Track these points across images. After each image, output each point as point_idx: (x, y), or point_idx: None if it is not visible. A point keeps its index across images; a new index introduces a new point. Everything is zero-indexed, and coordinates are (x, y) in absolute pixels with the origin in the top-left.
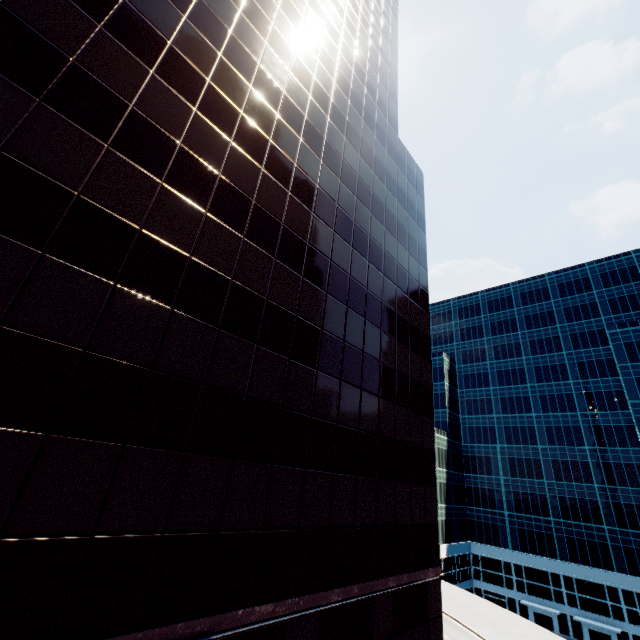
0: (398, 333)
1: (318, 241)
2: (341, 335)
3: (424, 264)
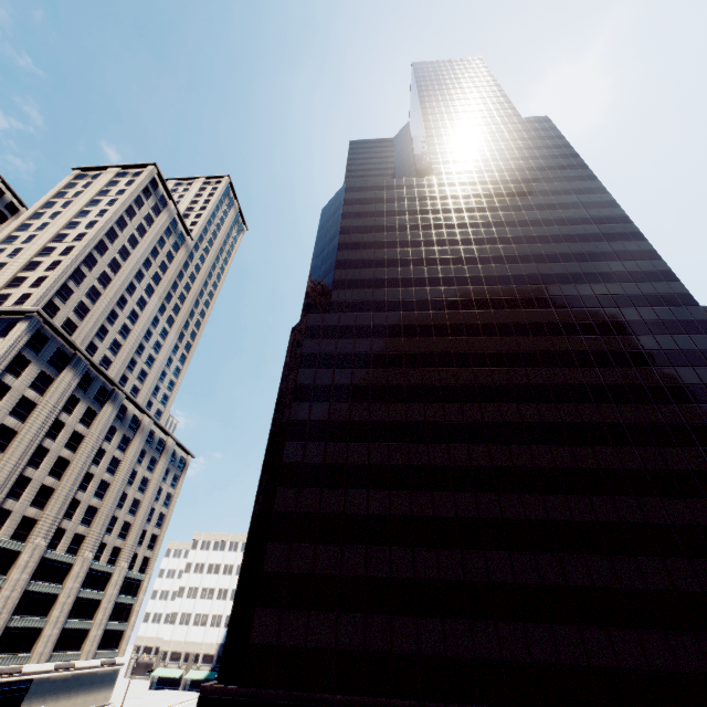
0: None
1: None
2: None
3: None
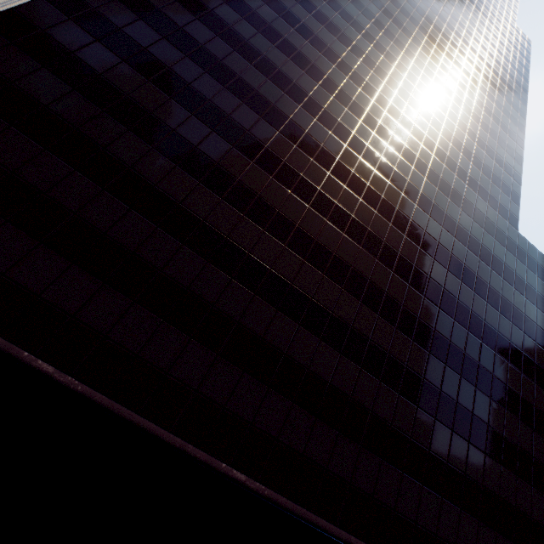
0: (508, 404)
1: (441, 327)
2: (454, 397)
3: (542, 343)
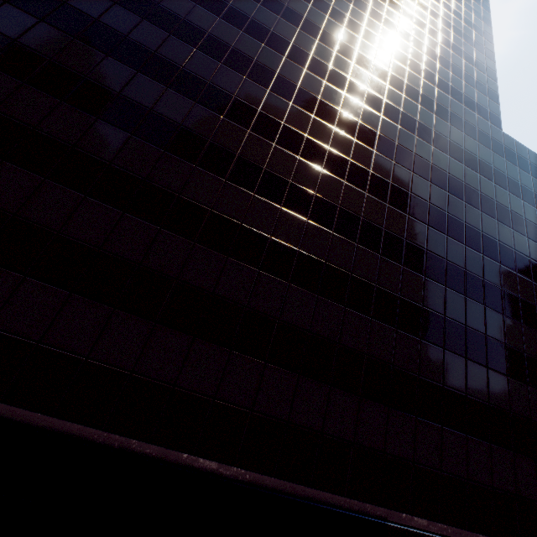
0: (523, 317)
1: (434, 246)
2: (462, 320)
3: None
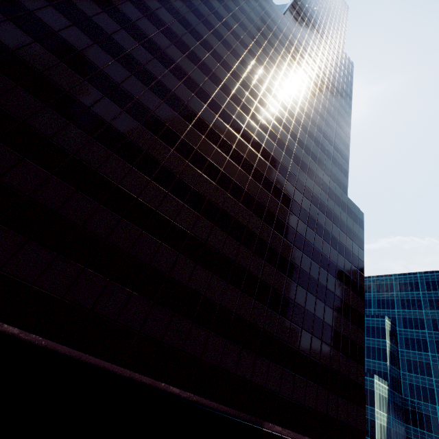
0: (343, 312)
1: (304, 265)
2: (313, 312)
3: (362, 270)
